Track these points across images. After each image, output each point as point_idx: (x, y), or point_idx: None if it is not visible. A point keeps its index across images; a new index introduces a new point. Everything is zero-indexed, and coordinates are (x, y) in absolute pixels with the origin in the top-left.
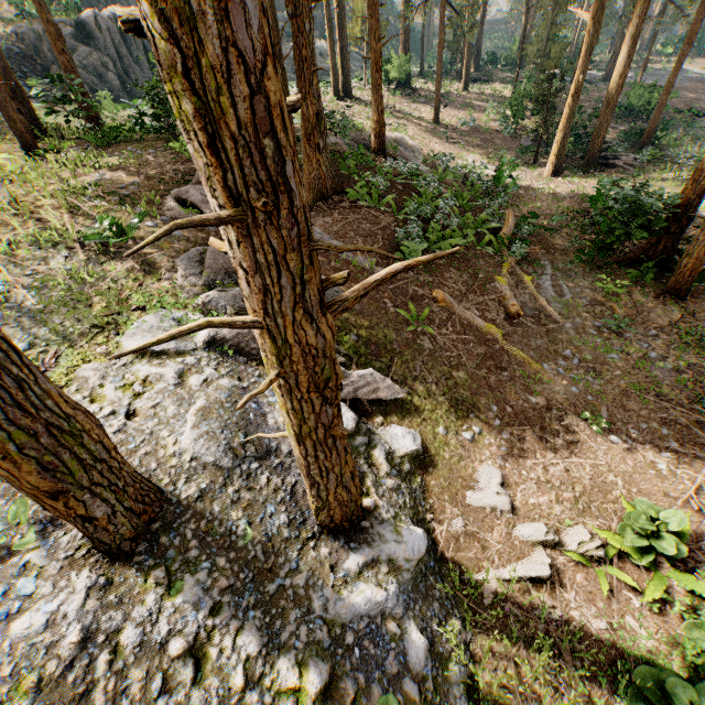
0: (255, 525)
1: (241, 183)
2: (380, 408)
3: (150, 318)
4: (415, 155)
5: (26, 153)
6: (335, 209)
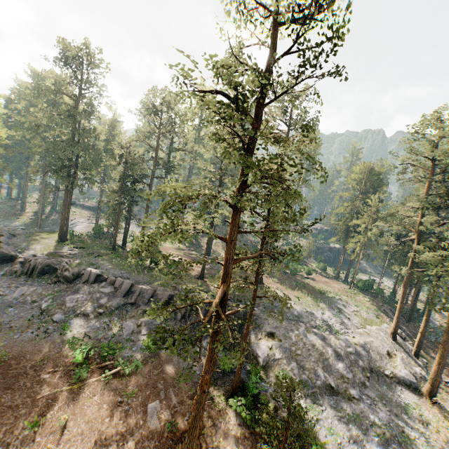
0: (405, 349)
1: (425, 322)
2: (420, 355)
3: (385, 324)
4: (436, 324)
5: (350, 288)
6: (412, 325)
